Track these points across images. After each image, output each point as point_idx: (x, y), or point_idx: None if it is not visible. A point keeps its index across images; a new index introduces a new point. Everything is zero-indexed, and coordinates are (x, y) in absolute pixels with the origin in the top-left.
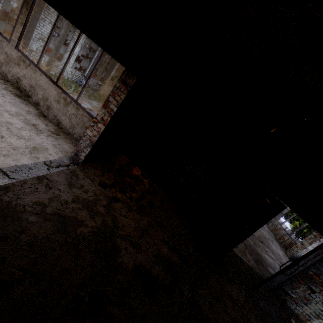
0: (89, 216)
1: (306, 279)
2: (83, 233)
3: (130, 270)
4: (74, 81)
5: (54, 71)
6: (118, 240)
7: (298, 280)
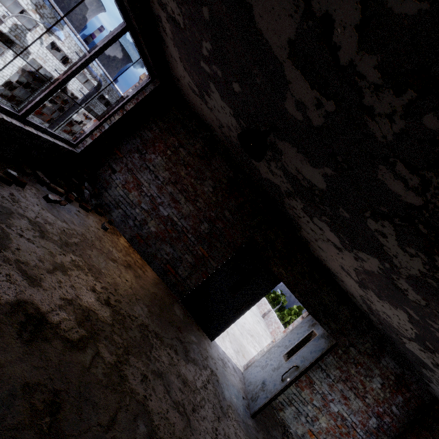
0: None
1: None
2: None
3: None
4: None
5: None
6: None
7: None
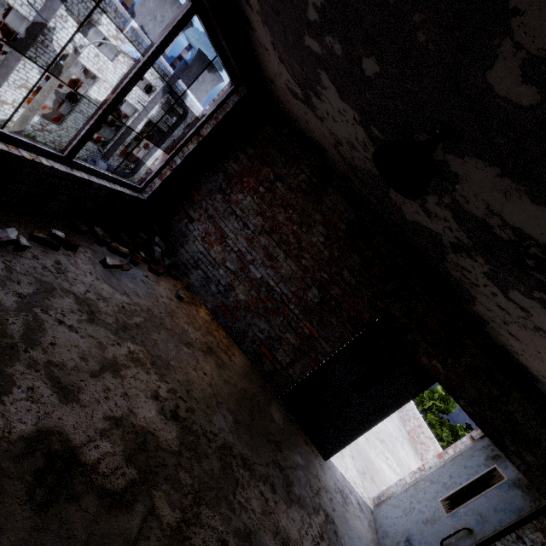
0: None
1: None
2: None
3: None
4: (83, 158)
5: (44, 138)
6: None
7: None
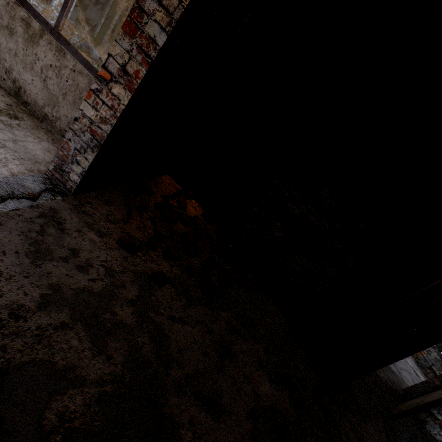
0: (91, 344)
1: None
2: (68, 419)
3: None
4: (76, 45)
5: None
6: (172, 401)
7: None
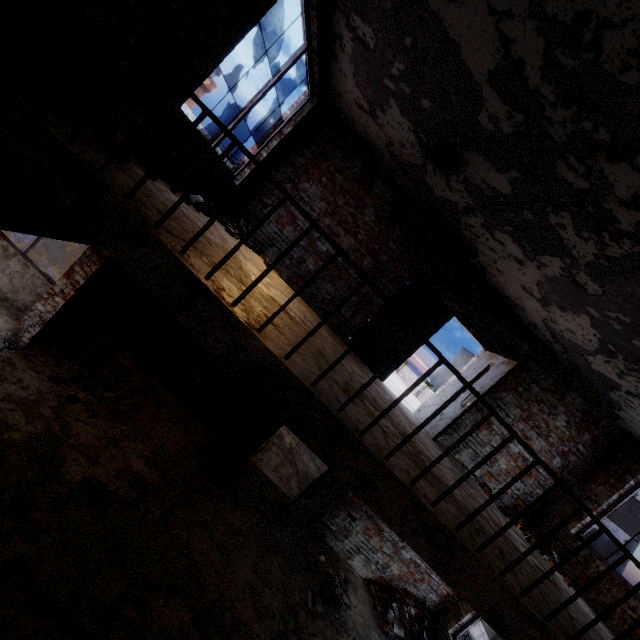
0: (26, 419)
1: (346, 504)
2: (13, 439)
3: (76, 482)
4: None
5: None
6: (66, 449)
7: (338, 507)
